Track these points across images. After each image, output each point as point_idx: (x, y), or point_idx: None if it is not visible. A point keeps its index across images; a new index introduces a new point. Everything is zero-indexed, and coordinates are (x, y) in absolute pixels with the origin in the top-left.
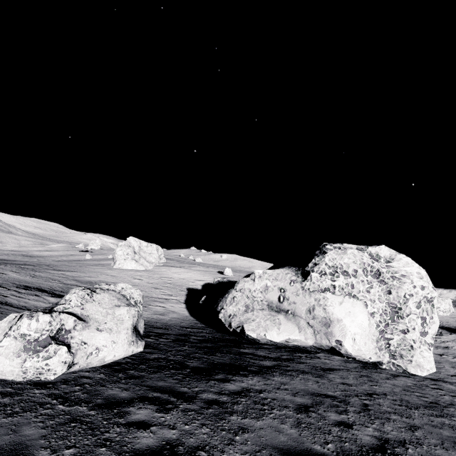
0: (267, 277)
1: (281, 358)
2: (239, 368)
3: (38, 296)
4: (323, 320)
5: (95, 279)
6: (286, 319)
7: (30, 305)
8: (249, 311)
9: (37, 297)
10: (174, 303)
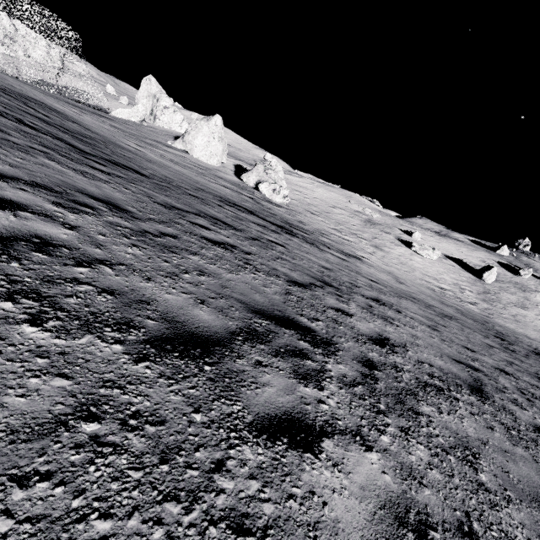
0: None
1: None
2: None
3: None
4: None
5: None
6: None
7: None
8: None
9: None
10: None
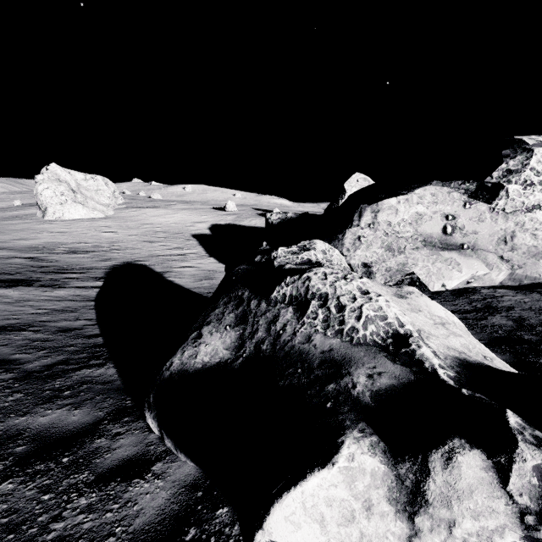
0: (418, 200)
1: (483, 308)
2: (522, 341)
3: None
4: (532, 251)
5: (37, 242)
6: (463, 257)
7: None
8: (396, 253)
9: None
10: (198, 259)
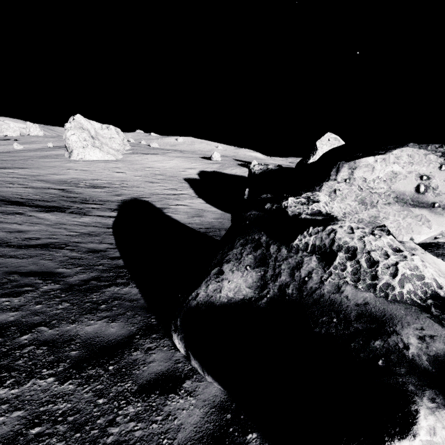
0: (395, 160)
1: None
2: None
3: (21, 214)
4: None
5: (66, 177)
6: (433, 214)
7: (35, 235)
8: (369, 207)
9: (23, 217)
10: (189, 199)
